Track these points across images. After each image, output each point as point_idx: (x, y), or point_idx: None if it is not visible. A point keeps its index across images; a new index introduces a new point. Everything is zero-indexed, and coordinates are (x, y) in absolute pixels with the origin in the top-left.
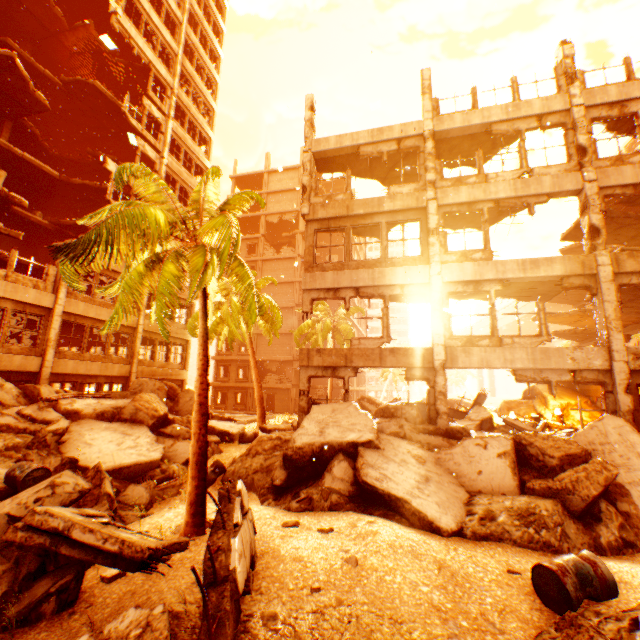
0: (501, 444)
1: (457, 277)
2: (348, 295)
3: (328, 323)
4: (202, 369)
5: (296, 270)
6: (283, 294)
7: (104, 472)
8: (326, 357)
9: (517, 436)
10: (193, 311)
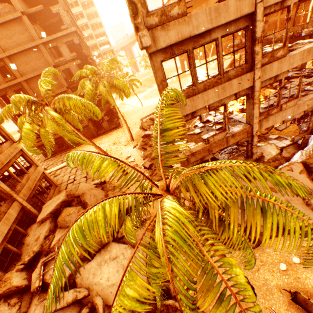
0: (298, 167)
1: (268, 76)
2: (202, 113)
3: (107, 85)
4: (220, 255)
5: (32, 32)
6: (36, 60)
7: (172, 304)
8: (197, 155)
9: (304, 161)
10: (2, 127)
